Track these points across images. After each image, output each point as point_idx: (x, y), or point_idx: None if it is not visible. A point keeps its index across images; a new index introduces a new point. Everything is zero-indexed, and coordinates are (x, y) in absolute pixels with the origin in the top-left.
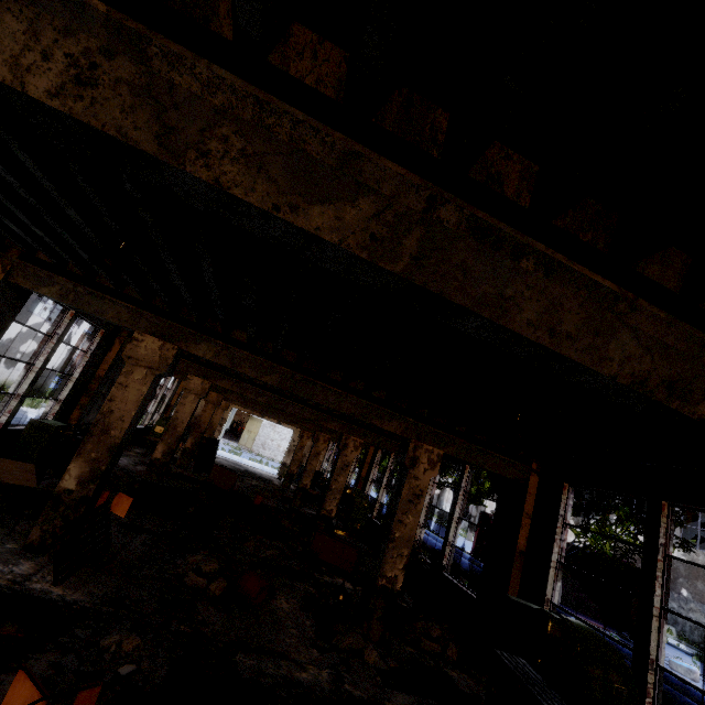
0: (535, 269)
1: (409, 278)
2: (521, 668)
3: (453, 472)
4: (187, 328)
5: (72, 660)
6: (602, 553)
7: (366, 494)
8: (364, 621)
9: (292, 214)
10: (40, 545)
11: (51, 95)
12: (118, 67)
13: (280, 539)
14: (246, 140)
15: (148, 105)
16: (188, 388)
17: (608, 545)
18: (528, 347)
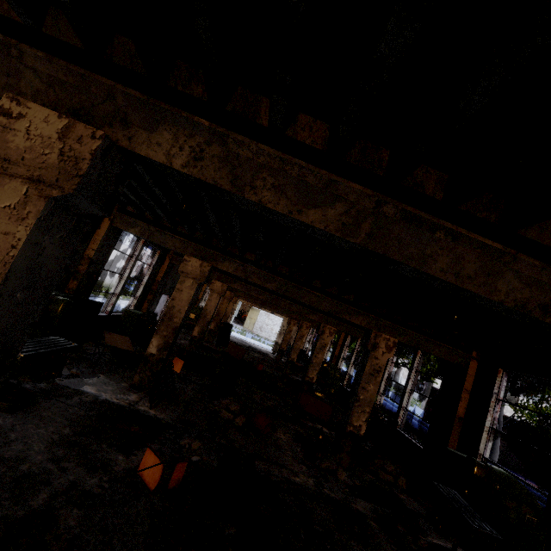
0: (445, 237)
1: (365, 246)
2: (452, 495)
3: (409, 355)
4: (216, 252)
5: (167, 449)
6: (537, 427)
7: (338, 368)
8: (337, 453)
9: (299, 215)
10: (139, 385)
11: (183, 167)
12: (213, 149)
13: (276, 395)
14: (274, 178)
15: (226, 166)
16: (213, 289)
17: (542, 421)
18: (442, 283)
